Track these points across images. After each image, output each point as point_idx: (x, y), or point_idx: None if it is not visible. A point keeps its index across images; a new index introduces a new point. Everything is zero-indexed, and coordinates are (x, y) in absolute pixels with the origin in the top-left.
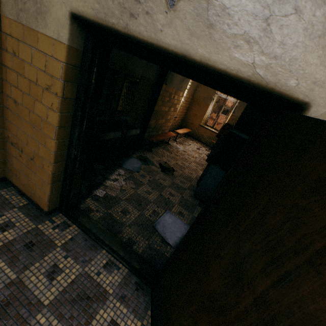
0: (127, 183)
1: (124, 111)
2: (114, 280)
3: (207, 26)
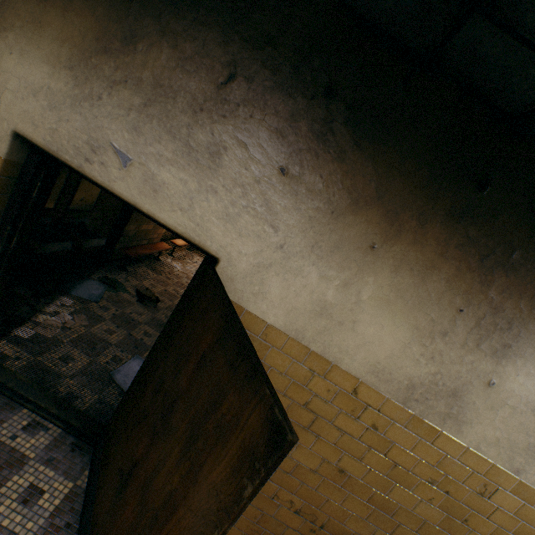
0: (76, 318)
1: (82, 210)
2: (39, 443)
3: (152, 191)
